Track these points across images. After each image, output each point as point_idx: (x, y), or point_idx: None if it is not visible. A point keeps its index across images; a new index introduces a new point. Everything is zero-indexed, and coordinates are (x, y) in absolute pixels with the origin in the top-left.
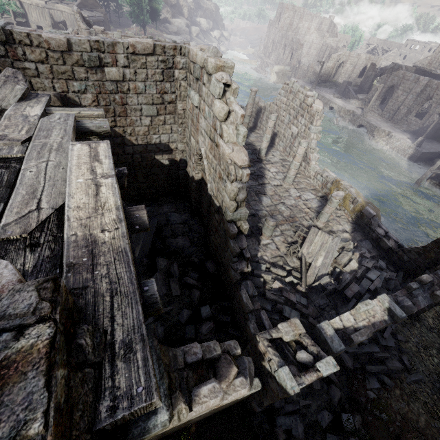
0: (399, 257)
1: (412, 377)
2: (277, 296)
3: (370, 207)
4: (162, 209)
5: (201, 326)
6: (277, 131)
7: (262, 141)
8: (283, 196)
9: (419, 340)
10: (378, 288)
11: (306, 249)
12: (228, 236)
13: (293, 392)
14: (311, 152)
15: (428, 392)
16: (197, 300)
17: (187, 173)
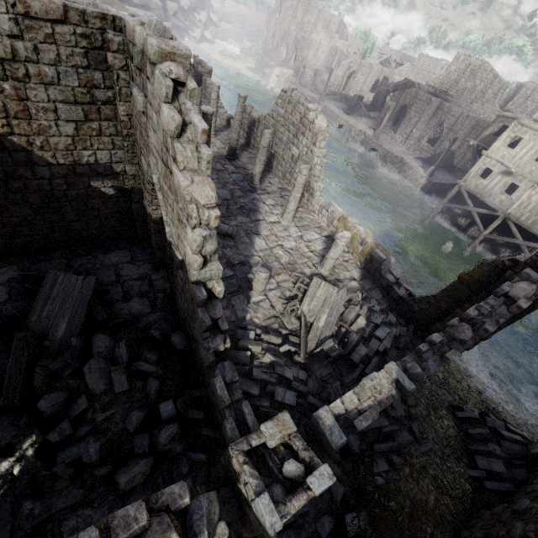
0: (409, 308)
1: (422, 448)
2: (268, 374)
3: (380, 249)
4: (109, 259)
5: (160, 433)
6: (275, 152)
7: (254, 164)
8: (281, 237)
9: (430, 401)
10: (387, 349)
11: (307, 305)
12: (195, 302)
13: (274, 532)
14: (314, 181)
15: (438, 463)
16: (155, 394)
17: (144, 208)
